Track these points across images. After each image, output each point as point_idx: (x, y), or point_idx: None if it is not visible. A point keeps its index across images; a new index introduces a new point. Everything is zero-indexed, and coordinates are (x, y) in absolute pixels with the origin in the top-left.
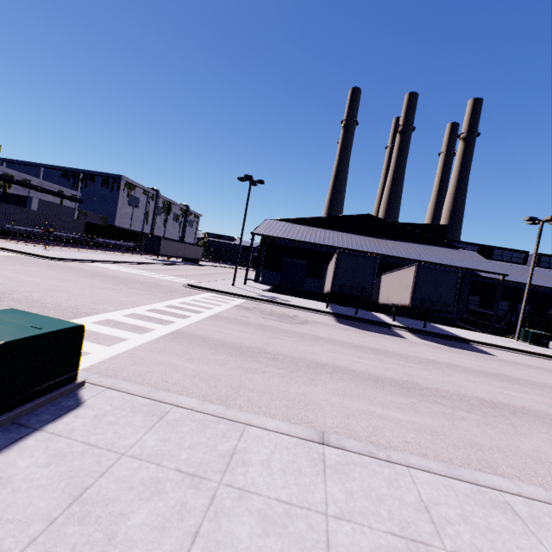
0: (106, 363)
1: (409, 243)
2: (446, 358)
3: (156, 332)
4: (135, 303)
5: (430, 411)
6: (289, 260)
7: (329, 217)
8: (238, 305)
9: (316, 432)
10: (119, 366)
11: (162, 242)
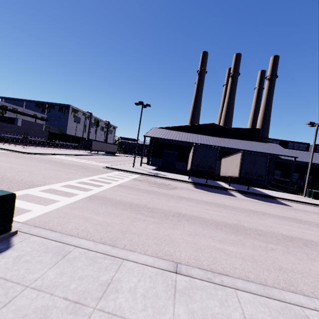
0: (40, 217)
1: (237, 140)
2: (261, 208)
3: (79, 196)
4: (71, 178)
5: (251, 245)
6: (167, 151)
7: (189, 126)
8: (134, 178)
9: (172, 264)
10: (48, 219)
11: (93, 143)
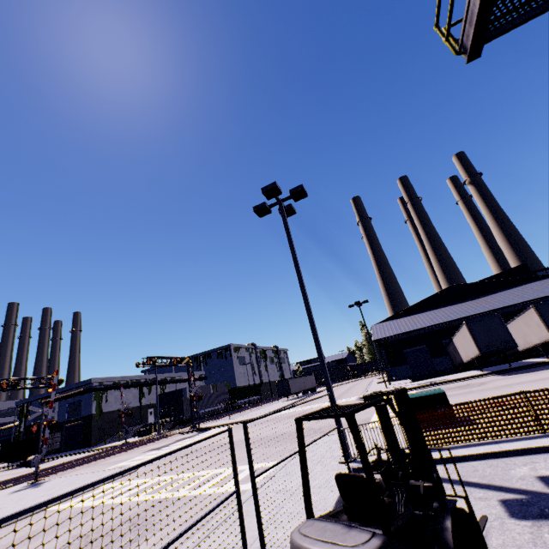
0: None
1: (503, 291)
2: None
3: None
4: (368, 411)
5: None
6: (408, 350)
7: (420, 302)
8: None
9: None
10: None
11: (289, 382)
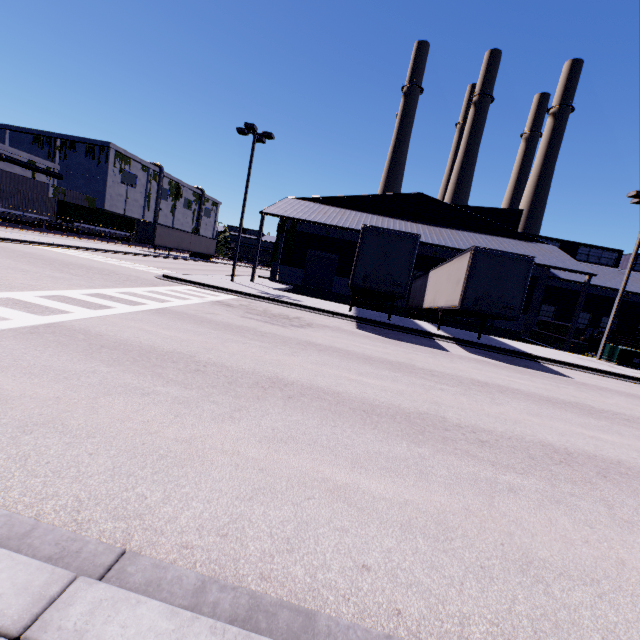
0: None
1: (470, 233)
2: (501, 379)
3: (3, 323)
4: (36, 287)
5: (450, 475)
6: (314, 254)
7: (367, 197)
8: (217, 301)
9: (47, 579)
10: None
11: (158, 229)
